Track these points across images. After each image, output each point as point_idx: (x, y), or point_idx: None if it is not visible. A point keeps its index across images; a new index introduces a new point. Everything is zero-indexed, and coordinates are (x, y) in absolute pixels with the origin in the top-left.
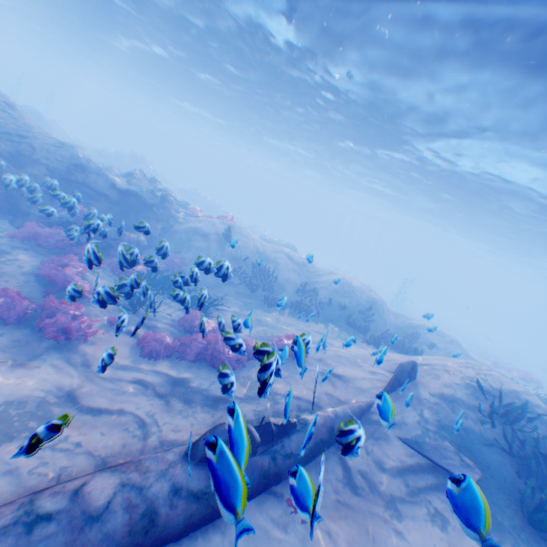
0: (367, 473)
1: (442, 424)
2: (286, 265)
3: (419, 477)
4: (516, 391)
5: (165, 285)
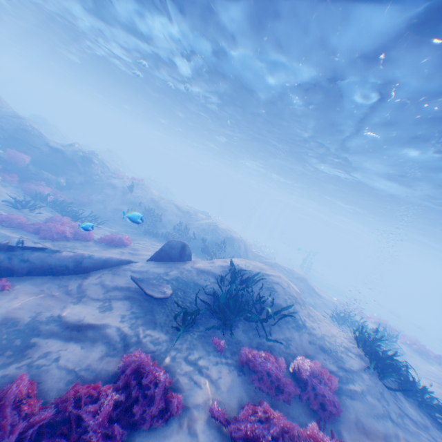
0: (83, 285)
1: (178, 277)
2: (172, 211)
3: (120, 291)
4: (267, 274)
5: (62, 206)
